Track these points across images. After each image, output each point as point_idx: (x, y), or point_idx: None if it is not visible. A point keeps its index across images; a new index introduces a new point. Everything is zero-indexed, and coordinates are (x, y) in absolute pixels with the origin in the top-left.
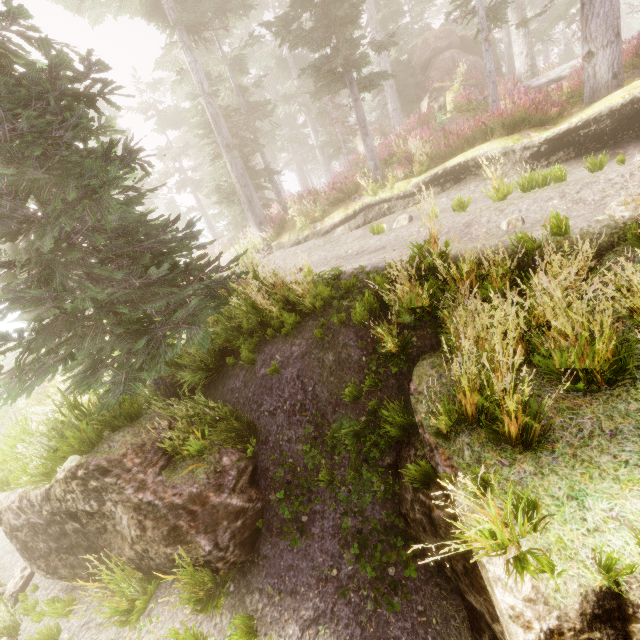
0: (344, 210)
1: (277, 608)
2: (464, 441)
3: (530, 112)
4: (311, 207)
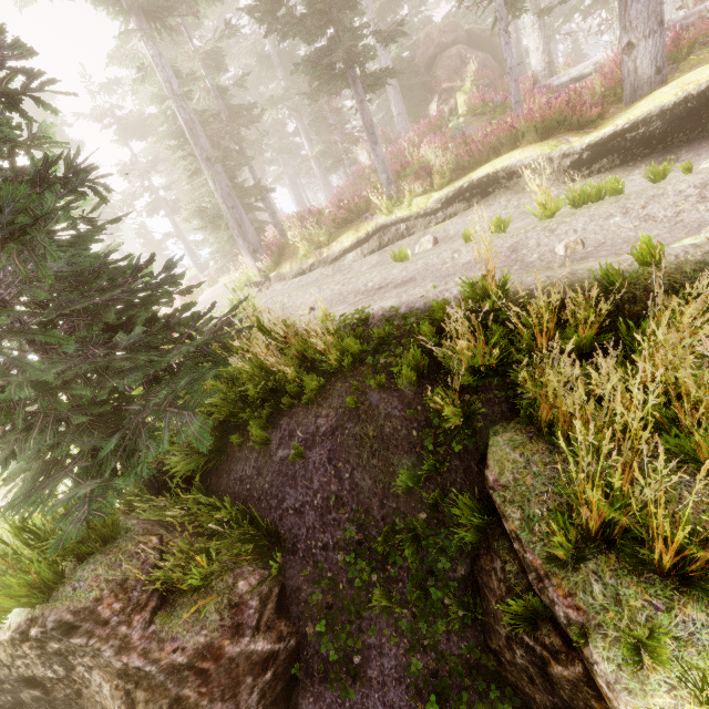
0: (354, 232)
1: None
2: (588, 568)
3: (566, 113)
4: (315, 230)
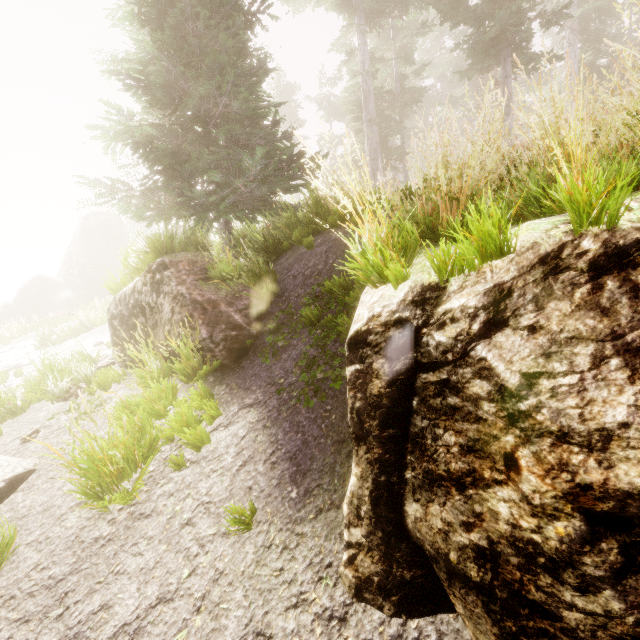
0: None
1: (232, 396)
2: None
3: None
4: None
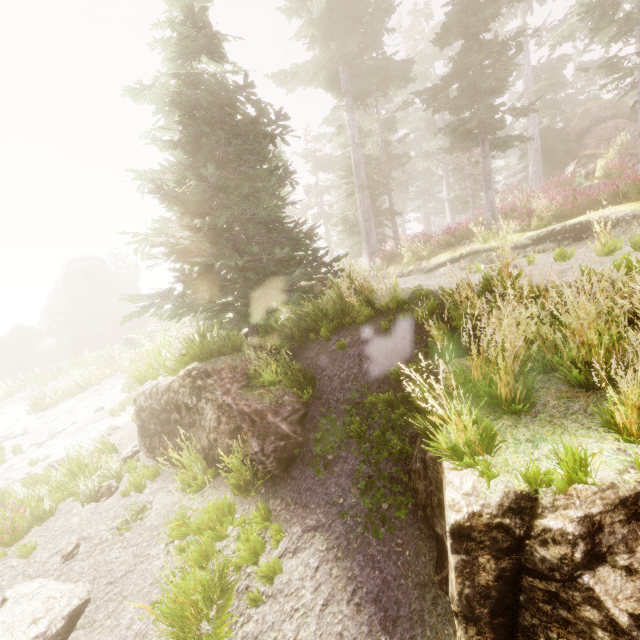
0: (451, 252)
1: (290, 513)
2: (466, 402)
3: None
4: (421, 246)
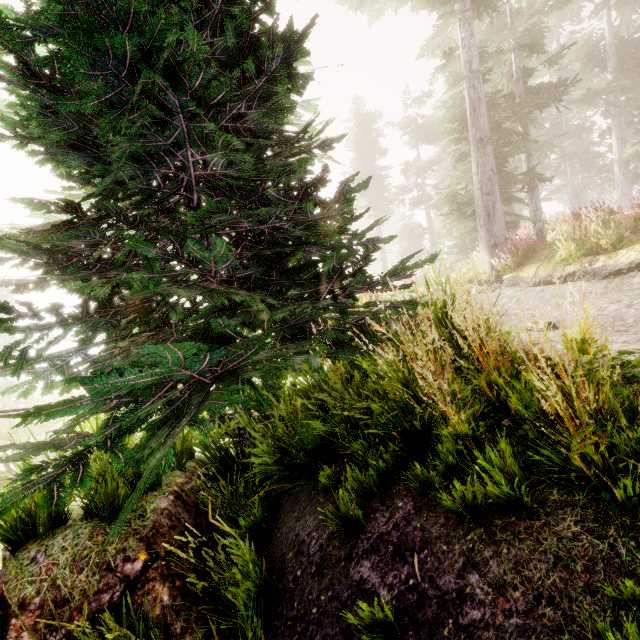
0: None
1: None
2: None
3: None
4: (595, 229)
